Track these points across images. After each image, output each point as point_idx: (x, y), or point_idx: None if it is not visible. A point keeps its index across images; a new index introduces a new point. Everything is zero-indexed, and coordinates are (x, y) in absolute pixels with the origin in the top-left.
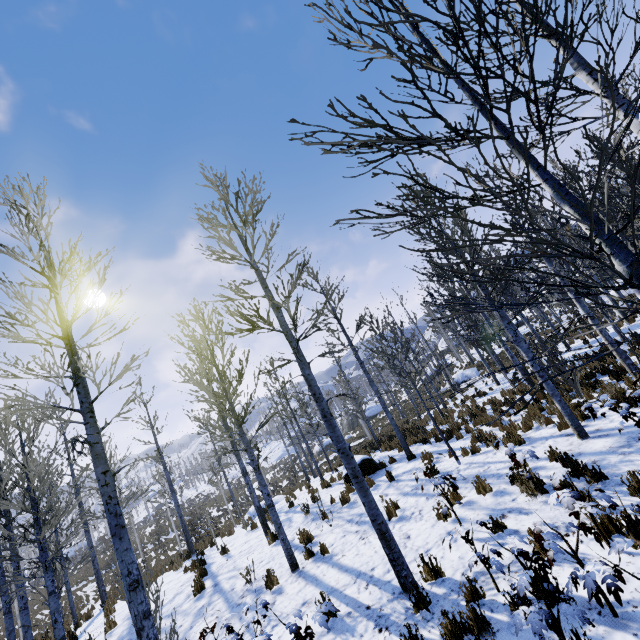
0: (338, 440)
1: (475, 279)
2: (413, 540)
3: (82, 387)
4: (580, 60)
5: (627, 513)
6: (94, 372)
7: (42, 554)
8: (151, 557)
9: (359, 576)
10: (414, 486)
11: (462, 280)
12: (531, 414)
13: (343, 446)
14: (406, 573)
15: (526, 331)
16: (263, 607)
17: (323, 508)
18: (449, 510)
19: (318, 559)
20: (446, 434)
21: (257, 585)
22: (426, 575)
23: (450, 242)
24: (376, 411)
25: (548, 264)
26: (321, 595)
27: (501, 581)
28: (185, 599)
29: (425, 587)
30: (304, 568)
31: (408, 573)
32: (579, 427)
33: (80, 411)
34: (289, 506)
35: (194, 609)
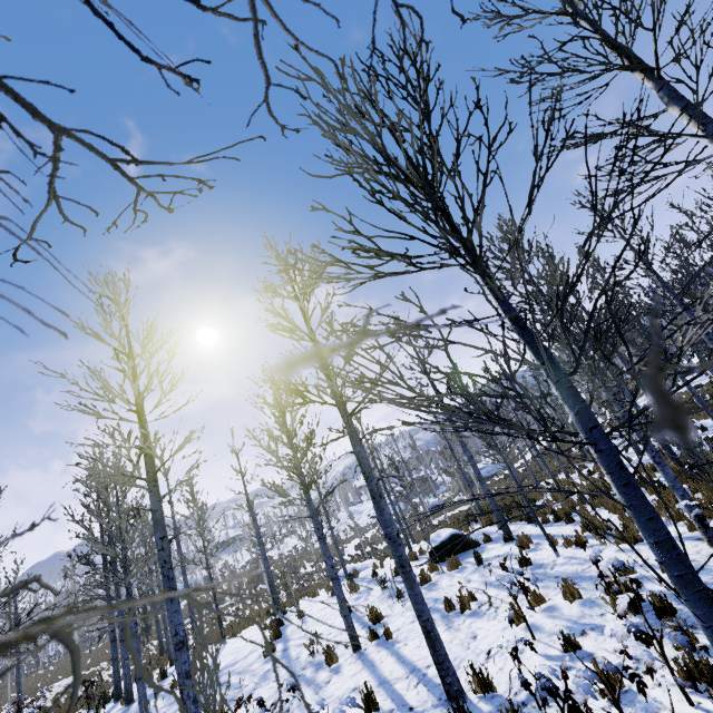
0: (385, 524)
1: (572, 340)
2: (478, 642)
3: (149, 458)
4: (671, 93)
5: (710, 662)
6: (154, 448)
7: (128, 597)
8: (247, 605)
9: (413, 671)
10: (500, 576)
11: (557, 340)
12: (662, 503)
13: (390, 531)
14: (451, 680)
15: (696, 382)
16: (290, 688)
17: (396, 586)
18: (527, 613)
19: (381, 643)
20: (554, 515)
21: (319, 659)
22: (476, 686)
23: (542, 296)
24: (493, 471)
25: (686, 314)
26: (365, 685)
27: (552, 712)
28: (256, 658)
29: (472, 699)
30: (365, 650)
31: (453, 680)
32: (709, 532)
33: (146, 480)
34: (372, 575)
35: (261, 671)
